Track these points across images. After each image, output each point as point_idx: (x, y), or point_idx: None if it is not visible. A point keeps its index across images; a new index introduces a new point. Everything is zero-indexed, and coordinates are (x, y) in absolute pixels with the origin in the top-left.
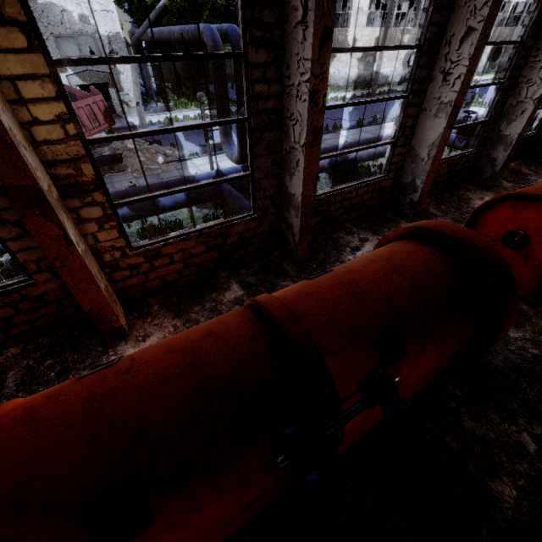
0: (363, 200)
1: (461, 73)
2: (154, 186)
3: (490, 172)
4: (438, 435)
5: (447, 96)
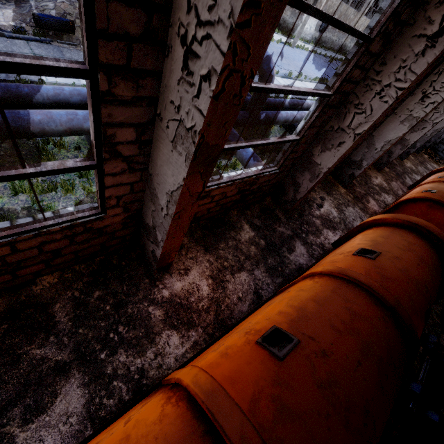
0: None
1: (436, 101)
2: None
3: (386, 160)
4: None
5: (418, 112)
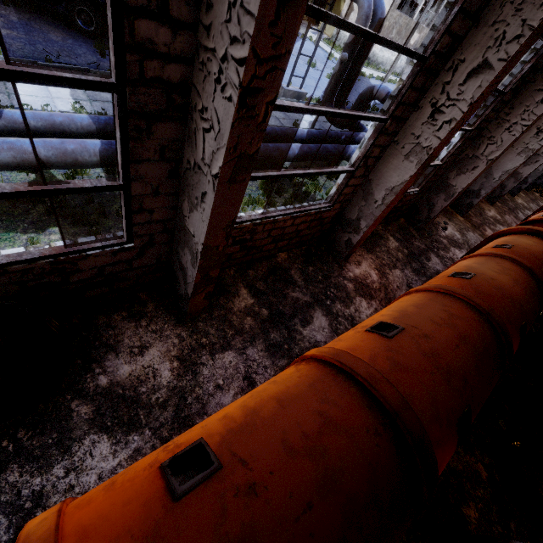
0: None
1: None
2: (304, 132)
3: (498, 193)
4: None
5: (533, 145)
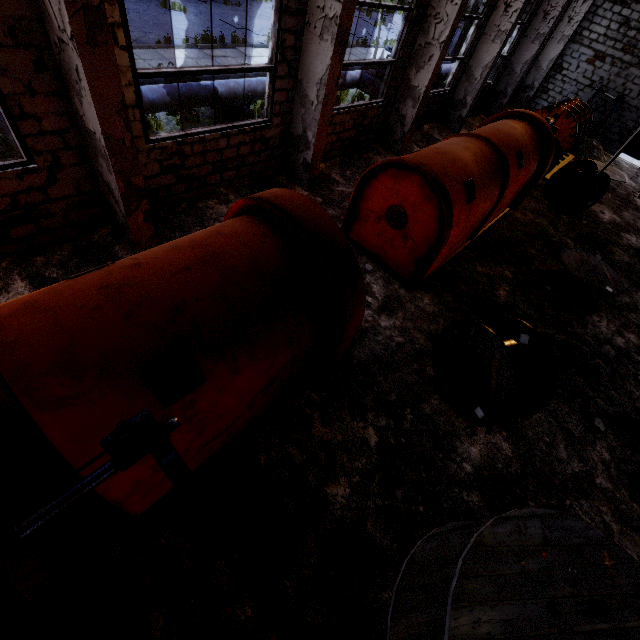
0: (241, 154)
1: None
2: None
3: (400, 133)
4: (284, 450)
5: (332, 6)
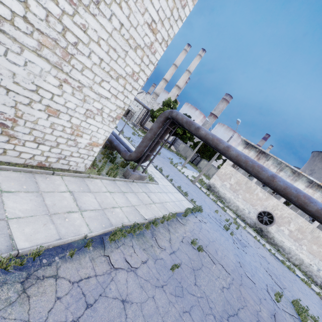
0: None
1: None
2: None
3: None
4: None
5: None
